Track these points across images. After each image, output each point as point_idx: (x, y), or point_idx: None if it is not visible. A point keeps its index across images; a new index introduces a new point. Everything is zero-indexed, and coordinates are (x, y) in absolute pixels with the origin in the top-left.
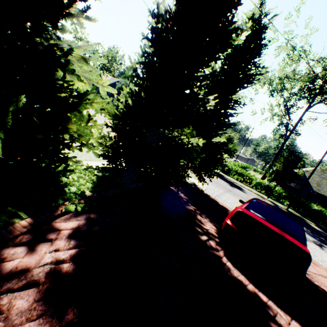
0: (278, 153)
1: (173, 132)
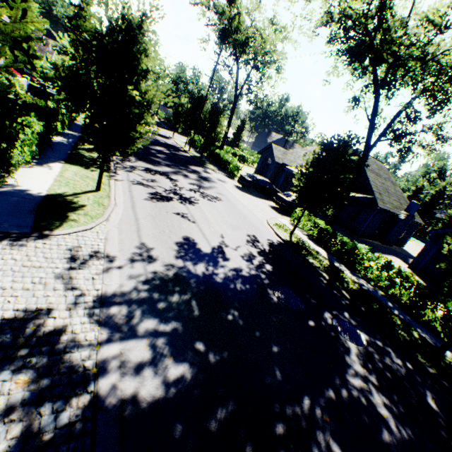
0: (230, 116)
1: None
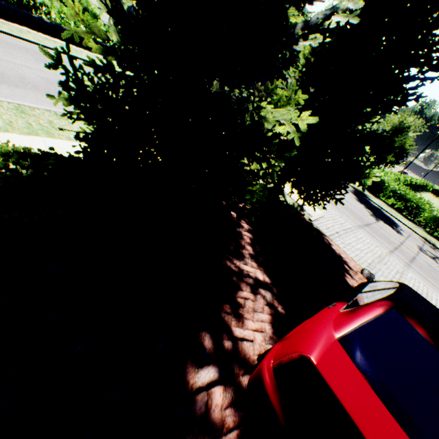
0: None
1: (242, 92)
